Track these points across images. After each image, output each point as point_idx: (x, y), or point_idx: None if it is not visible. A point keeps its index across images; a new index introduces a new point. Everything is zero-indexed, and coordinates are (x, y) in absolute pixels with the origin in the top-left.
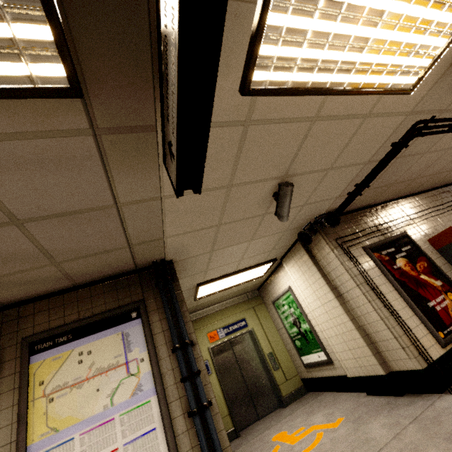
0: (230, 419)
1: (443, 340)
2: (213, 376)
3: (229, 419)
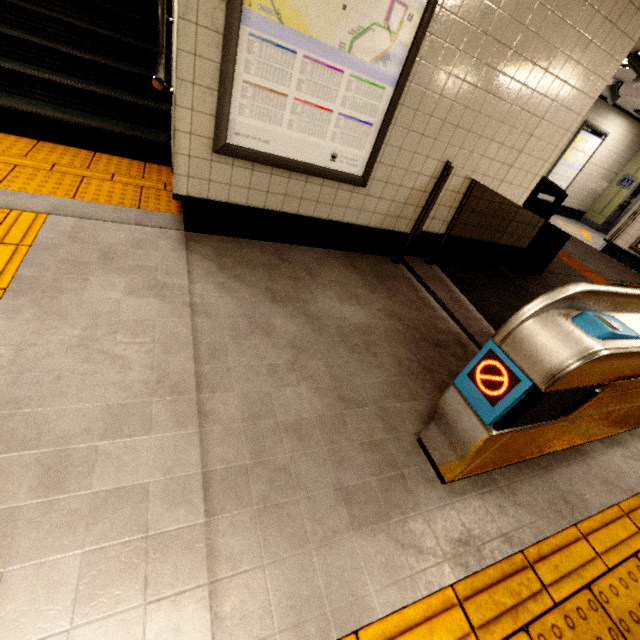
0: (604, 221)
1: (633, 247)
2: (627, 192)
3: (603, 220)
